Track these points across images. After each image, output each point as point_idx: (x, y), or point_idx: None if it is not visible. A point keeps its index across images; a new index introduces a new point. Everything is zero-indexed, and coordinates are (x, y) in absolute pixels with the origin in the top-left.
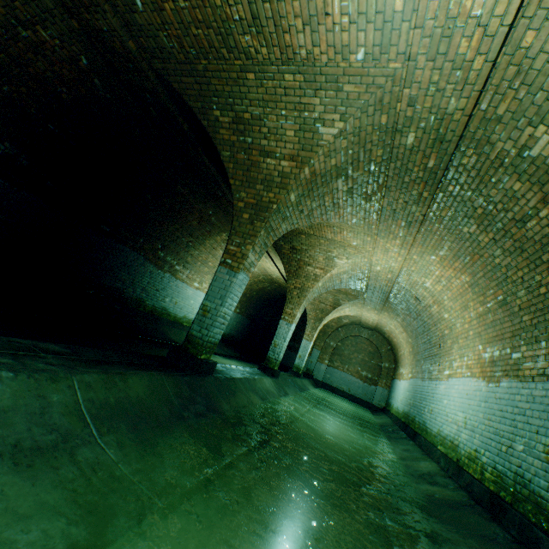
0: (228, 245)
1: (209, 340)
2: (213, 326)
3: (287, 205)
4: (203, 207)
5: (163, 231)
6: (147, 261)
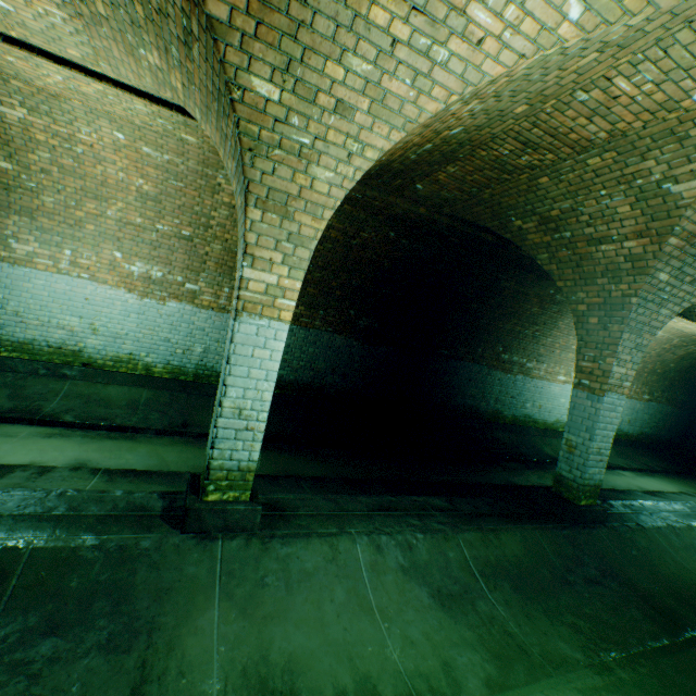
0: (578, 362)
1: (585, 482)
2: (584, 466)
3: (656, 288)
4: (539, 290)
5: (499, 332)
6: (490, 369)
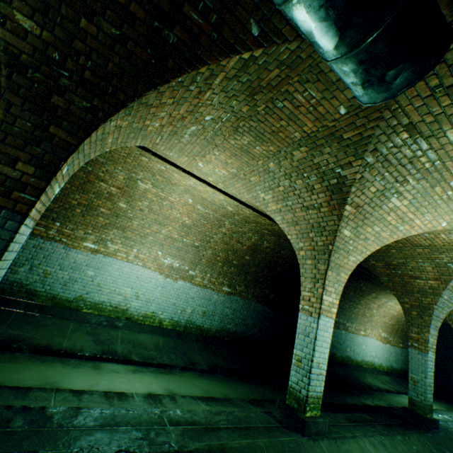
0: (409, 333)
1: (427, 403)
2: (425, 393)
3: (442, 301)
4: (355, 283)
5: None
6: None
